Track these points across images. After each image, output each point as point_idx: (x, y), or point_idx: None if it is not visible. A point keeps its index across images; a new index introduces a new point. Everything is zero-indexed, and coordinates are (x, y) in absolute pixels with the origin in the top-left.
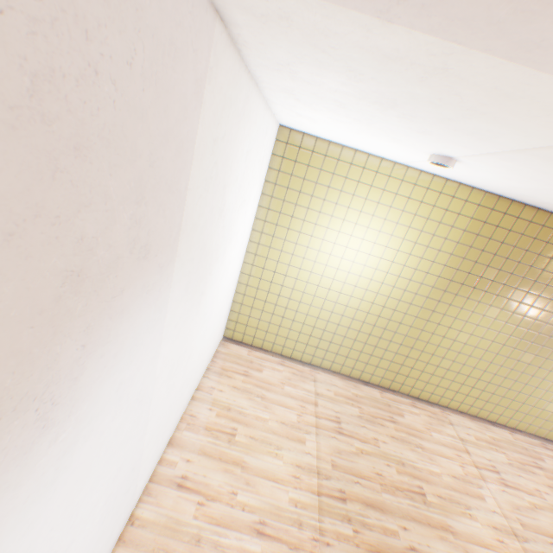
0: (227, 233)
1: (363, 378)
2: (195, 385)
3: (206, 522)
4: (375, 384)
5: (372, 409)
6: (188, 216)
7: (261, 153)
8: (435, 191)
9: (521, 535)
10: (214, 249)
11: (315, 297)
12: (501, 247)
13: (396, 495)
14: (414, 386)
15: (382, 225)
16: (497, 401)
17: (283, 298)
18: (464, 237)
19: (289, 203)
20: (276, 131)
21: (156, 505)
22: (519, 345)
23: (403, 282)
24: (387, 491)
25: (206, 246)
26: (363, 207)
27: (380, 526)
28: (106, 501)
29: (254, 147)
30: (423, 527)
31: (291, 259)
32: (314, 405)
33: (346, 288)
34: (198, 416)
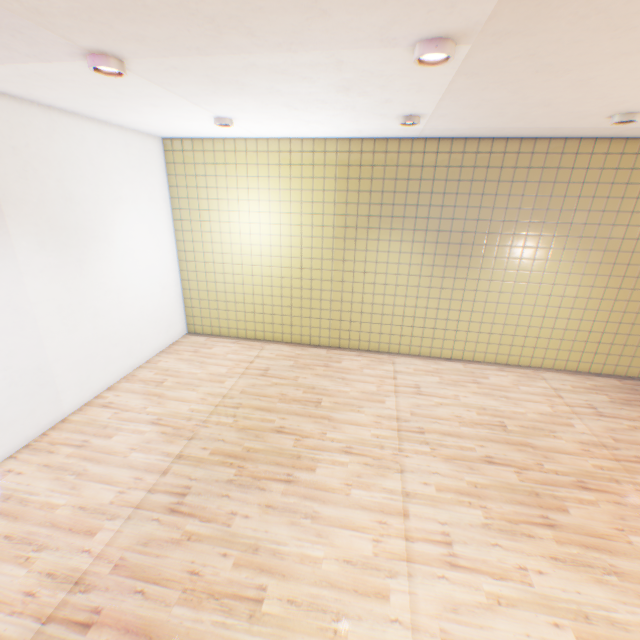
0: (101, 220)
1: (314, 342)
2: (141, 358)
3: (116, 420)
4: (327, 346)
5: (310, 361)
6: (7, 192)
7: (131, 161)
8: (298, 152)
9: (405, 419)
10: (79, 228)
11: (245, 276)
12: (374, 184)
13: (290, 404)
14: (361, 340)
15: (269, 195)
16: (443, 336)
17: (221, 284)
18: (339, 184)
19: (193, 200)
20: (161, 144)
21: (84, 415)
22: (435, 272)
23: (307, 241)
24: (284, 402)
25: (59, 221)
26: (249, 185)
27: (261, 418)
28: (7, 369)
29: (105, 155)
30: (303, 418)
31: (213, 247)
32: (249, 363)
33: (265, 260)
34: (139, 375)
